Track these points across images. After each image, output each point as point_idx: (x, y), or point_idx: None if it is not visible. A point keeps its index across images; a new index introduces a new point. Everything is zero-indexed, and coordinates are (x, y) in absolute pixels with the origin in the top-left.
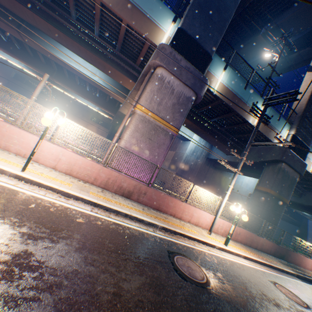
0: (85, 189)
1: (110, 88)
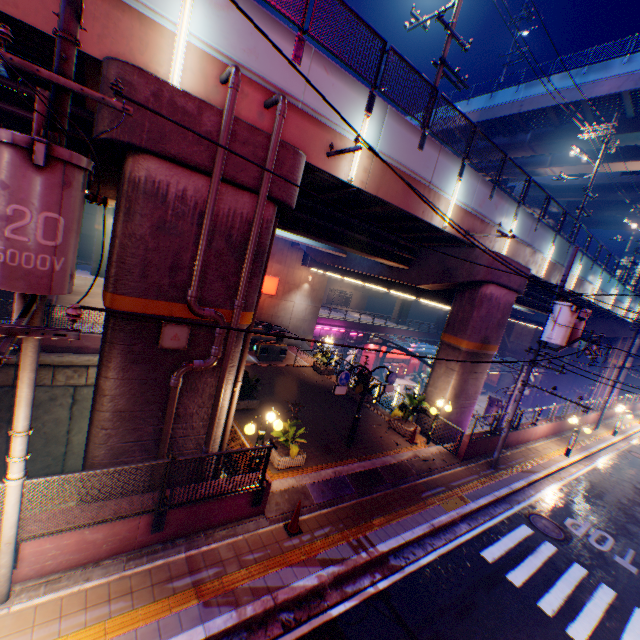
0: (636, 419)
1: (527, 311)
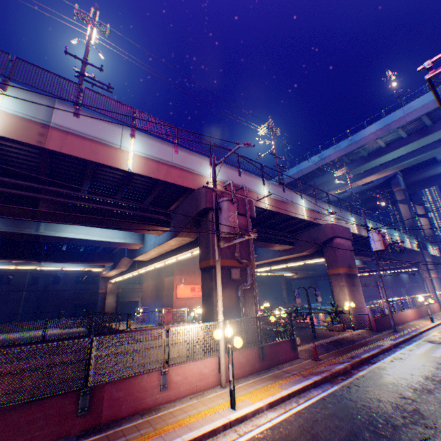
0: None
1: (361, 264)
